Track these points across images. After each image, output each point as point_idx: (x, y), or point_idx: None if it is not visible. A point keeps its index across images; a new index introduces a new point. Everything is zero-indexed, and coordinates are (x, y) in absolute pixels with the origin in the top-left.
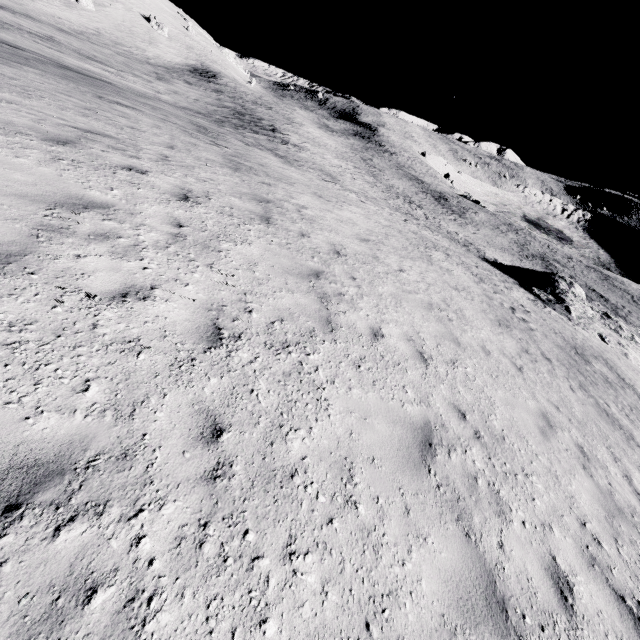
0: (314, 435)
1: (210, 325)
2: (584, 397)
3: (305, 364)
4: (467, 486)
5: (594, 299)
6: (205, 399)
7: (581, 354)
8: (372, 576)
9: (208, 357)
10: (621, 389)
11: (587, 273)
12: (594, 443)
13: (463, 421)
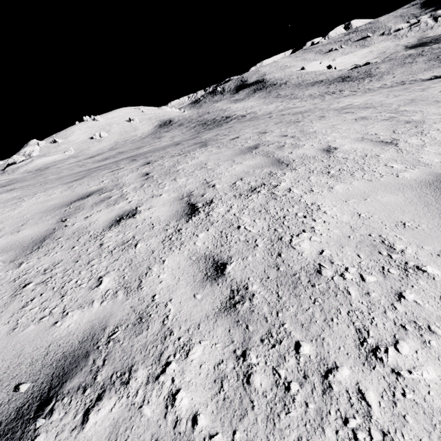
0: None
1: None
2: None
3: None
4: None
5: None
6: None
7: None
8: None
9: None
10: None
11: None
12: None
13: None
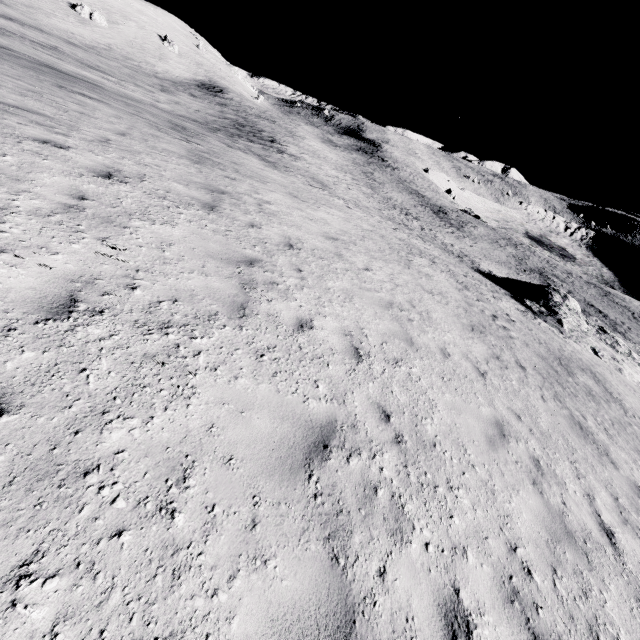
0: (152, 426)
1: (64, 296)
2: (556, 408)
3: (183, 347)
4: (359, 497)
5: (592, 314)
6: (0, 374)
7: (565, 365)
8: (151, 611)
9: (37, 329)
10: (605, 403)
11: (587, 289)
12: (555, 456)
13: (384, 423)
